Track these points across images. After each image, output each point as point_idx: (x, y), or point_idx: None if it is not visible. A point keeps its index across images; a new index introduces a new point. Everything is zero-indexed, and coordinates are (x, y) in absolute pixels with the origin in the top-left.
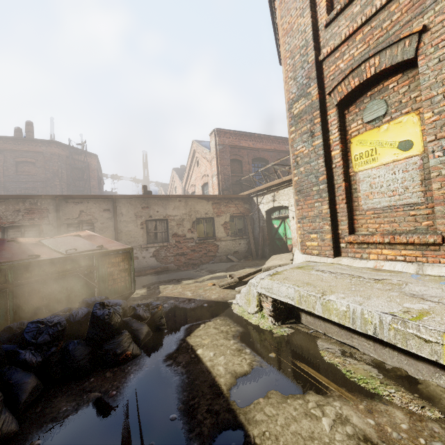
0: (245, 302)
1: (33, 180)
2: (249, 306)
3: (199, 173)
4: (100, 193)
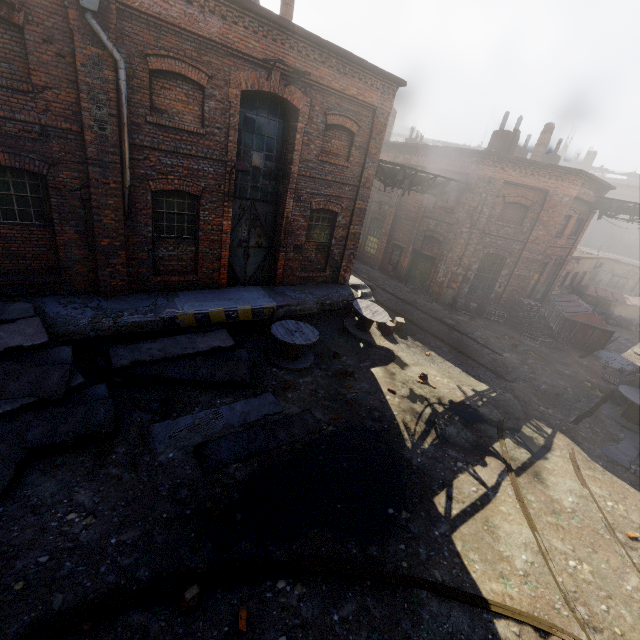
0: None
1: None
2: None
3: None
4: None
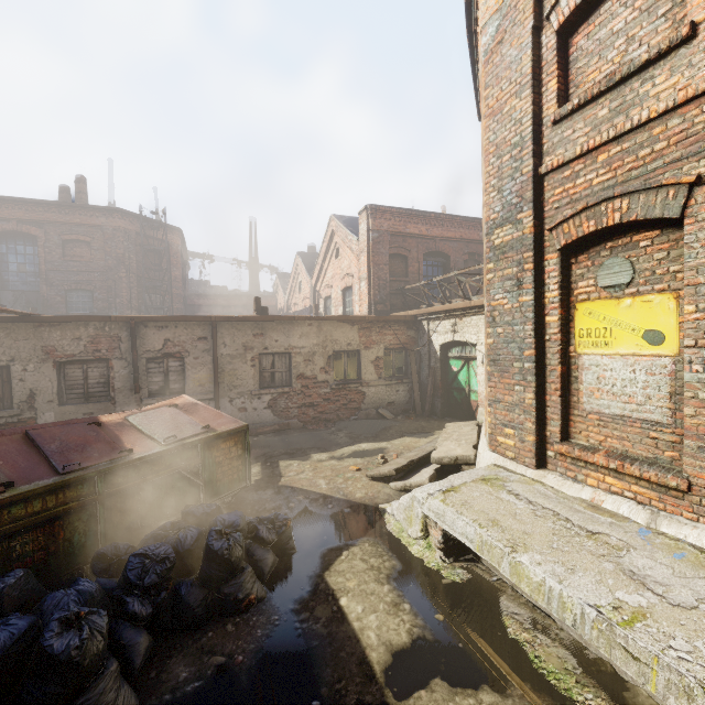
0: (404, 518)
1: (87, 269)
2: (410, 527)
3: (338, 269)
4: (184, 287)
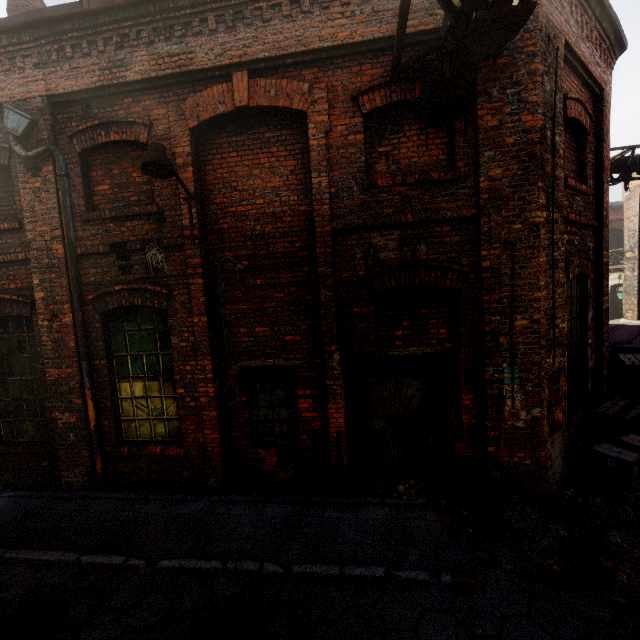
0: None
1: None
2: None
3: None
4: None
